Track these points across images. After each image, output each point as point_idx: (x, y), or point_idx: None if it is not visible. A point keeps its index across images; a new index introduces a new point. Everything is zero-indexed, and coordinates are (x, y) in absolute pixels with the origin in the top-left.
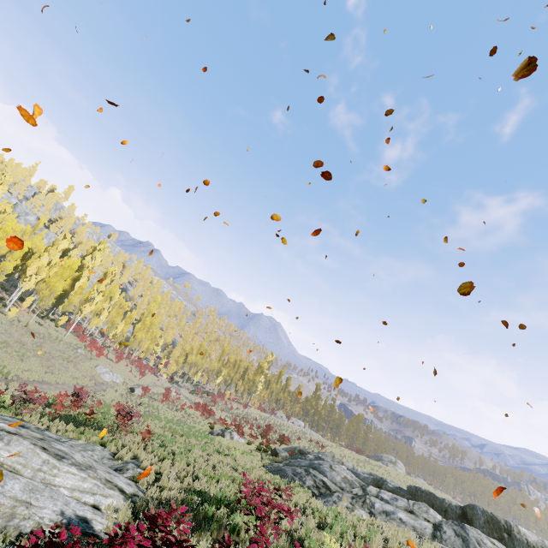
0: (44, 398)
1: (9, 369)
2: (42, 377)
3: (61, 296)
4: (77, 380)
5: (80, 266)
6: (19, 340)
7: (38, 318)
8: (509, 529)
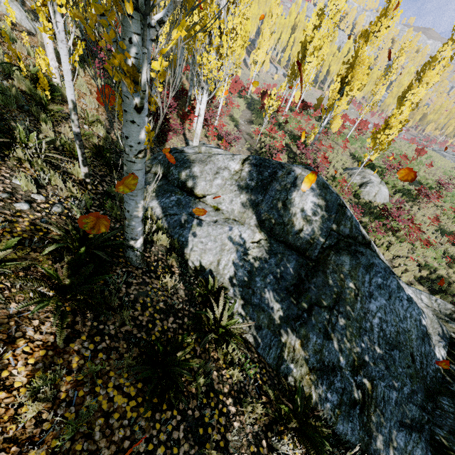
0: None
1: None
2: None
3: None
4: None
5: None
6: None
7: None
8: None
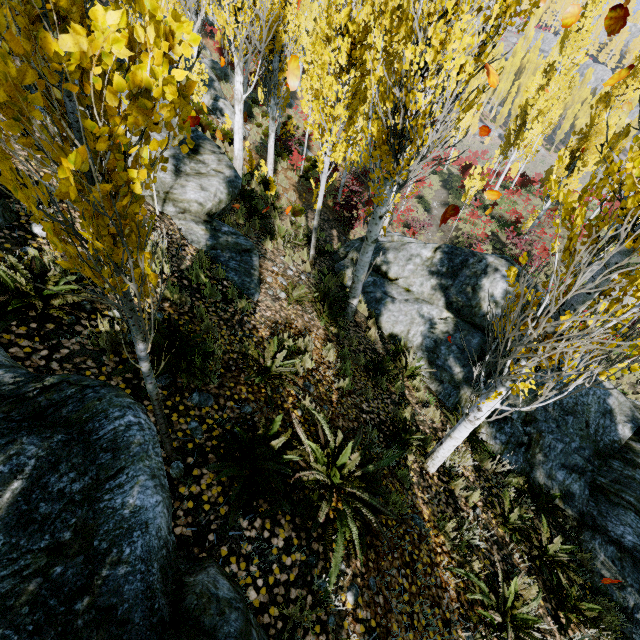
0: None
1: None
2: None
3: None
4: None
5: None
6: None
7: None
8: None
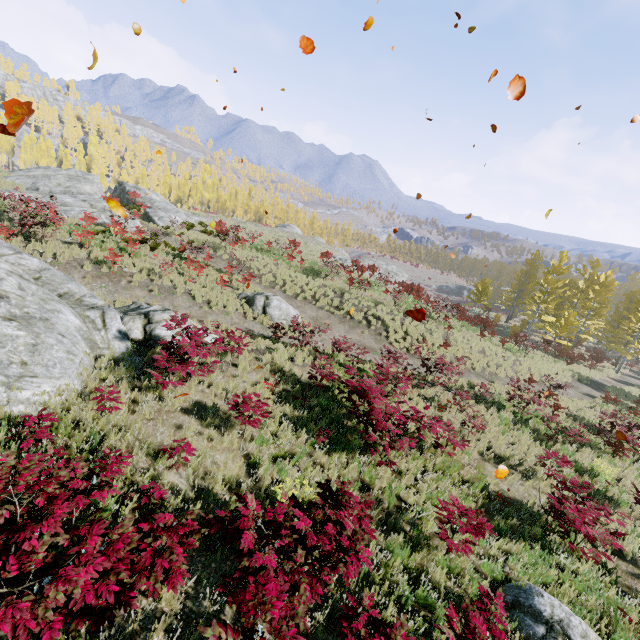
0: None
1: None
2: None
3: None
4: None
5: None
6: None
7: None
8: (122, 184)
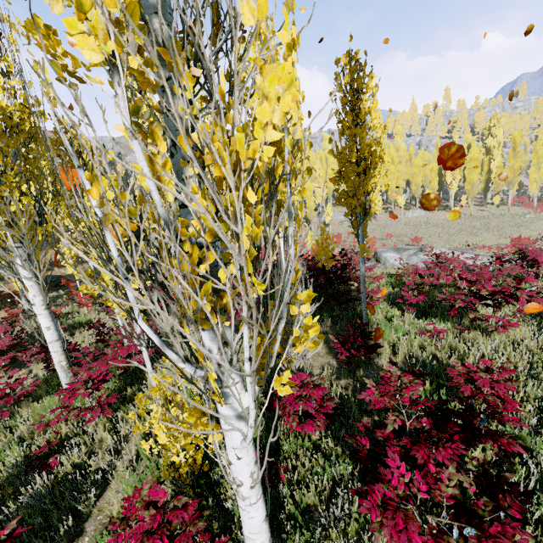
0: (490, 248)
1: (469, 242)
2: (497, 242)
3: (484, 184)
4: (533, 238)
5: (486, 151)
6: (469, 226)
7: (479, 207)
8: None
